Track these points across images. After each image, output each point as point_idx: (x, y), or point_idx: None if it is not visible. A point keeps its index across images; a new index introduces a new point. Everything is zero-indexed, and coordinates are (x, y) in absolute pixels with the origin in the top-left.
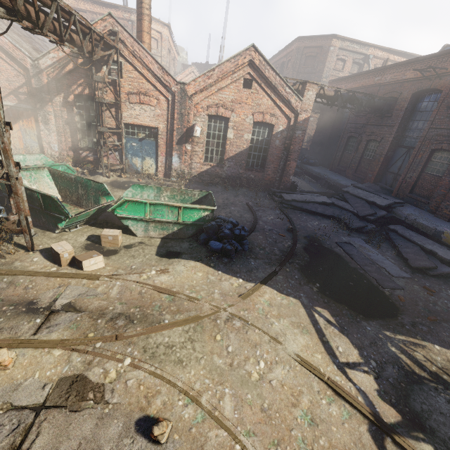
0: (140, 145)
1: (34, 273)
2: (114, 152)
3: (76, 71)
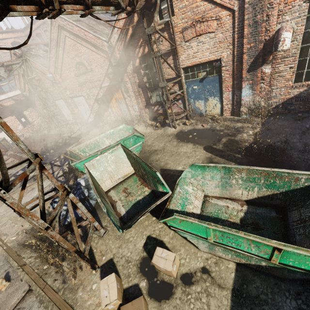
0: (201, 86)
1: None
2: (176, 102)
3: (135, 33)
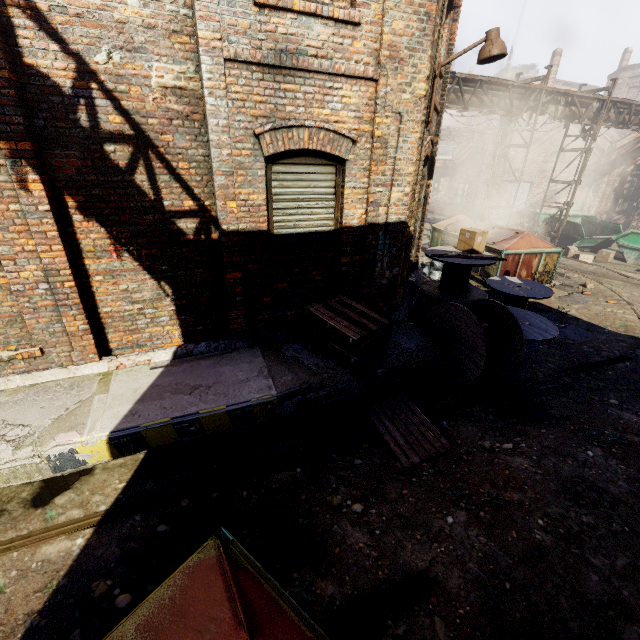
0: None
1: None
2: None
3: None
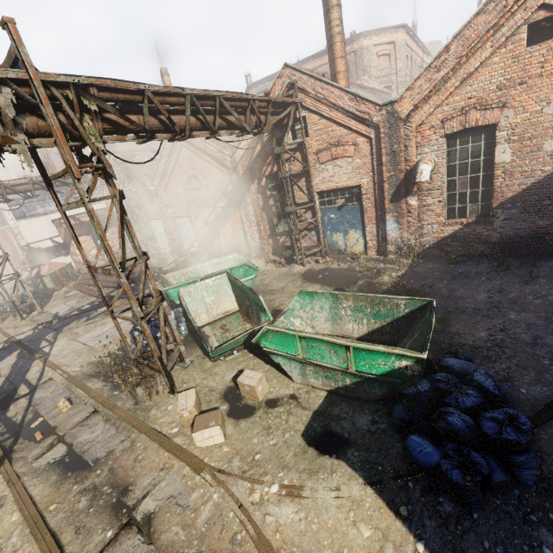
0: (339, 215)
1: (154, 434)
2: (307, 232)
3: (264, 150)
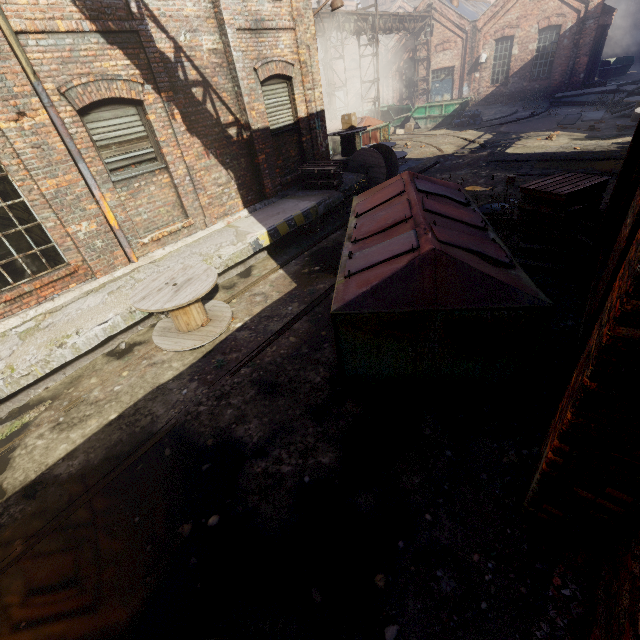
0: (441, 85)
1: None
2: (422, 95)
3: (406, 43)
